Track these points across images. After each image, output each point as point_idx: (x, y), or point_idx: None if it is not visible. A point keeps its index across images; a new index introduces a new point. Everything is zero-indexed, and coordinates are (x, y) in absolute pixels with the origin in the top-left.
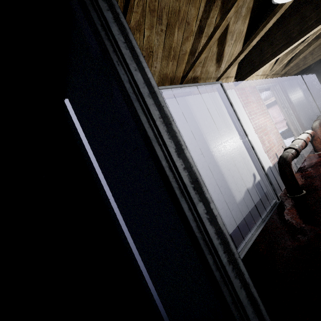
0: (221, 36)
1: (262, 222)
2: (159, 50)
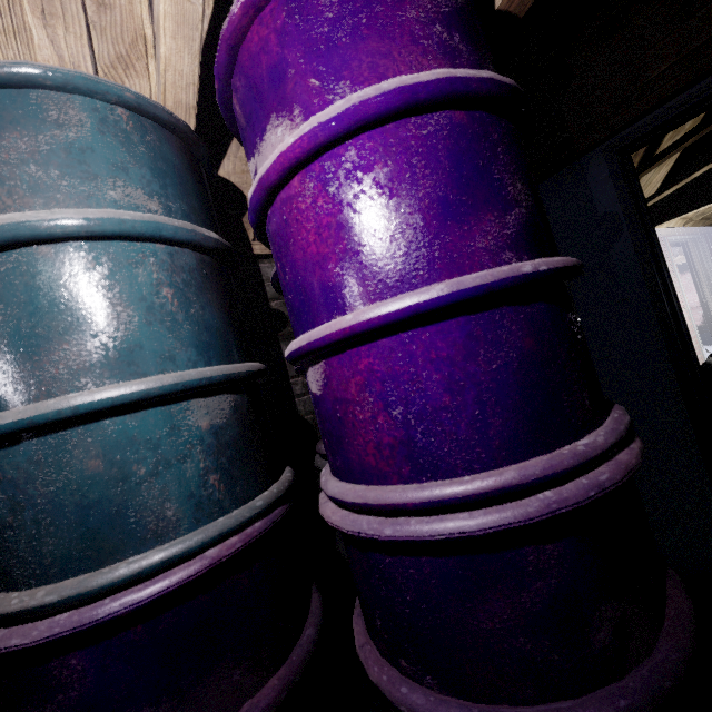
0: (646, 157)
1: None
2: None
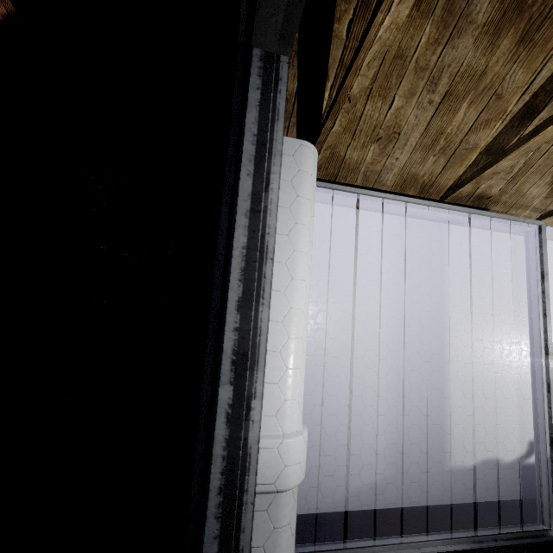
0: None
1: (471, 541)
2: (413, 134)
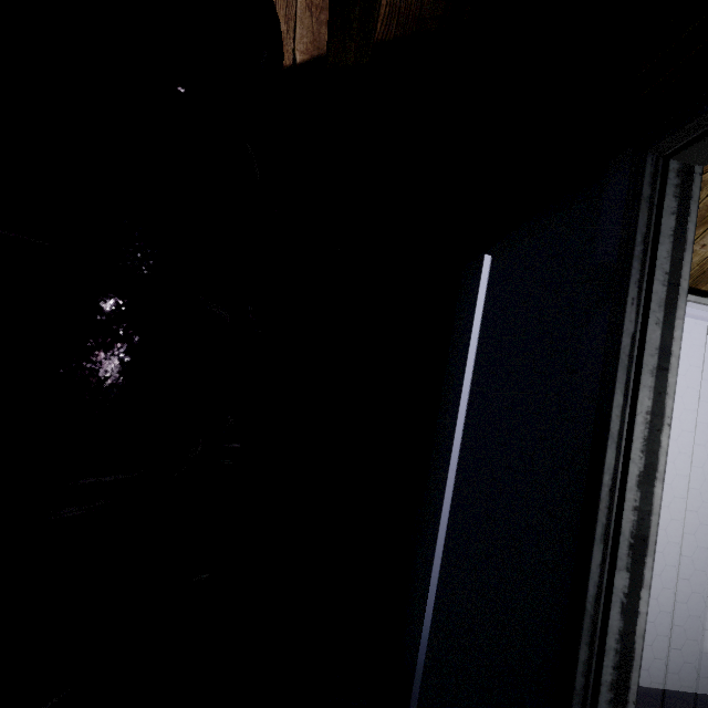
0: None
1: None
2: None
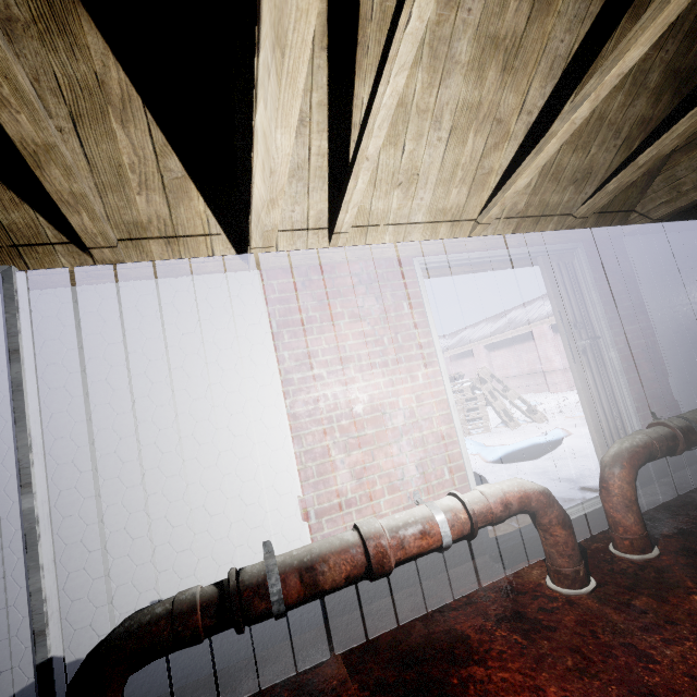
0: None
1: None
2: None
